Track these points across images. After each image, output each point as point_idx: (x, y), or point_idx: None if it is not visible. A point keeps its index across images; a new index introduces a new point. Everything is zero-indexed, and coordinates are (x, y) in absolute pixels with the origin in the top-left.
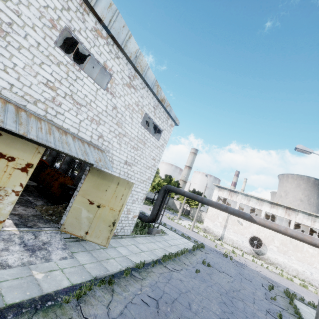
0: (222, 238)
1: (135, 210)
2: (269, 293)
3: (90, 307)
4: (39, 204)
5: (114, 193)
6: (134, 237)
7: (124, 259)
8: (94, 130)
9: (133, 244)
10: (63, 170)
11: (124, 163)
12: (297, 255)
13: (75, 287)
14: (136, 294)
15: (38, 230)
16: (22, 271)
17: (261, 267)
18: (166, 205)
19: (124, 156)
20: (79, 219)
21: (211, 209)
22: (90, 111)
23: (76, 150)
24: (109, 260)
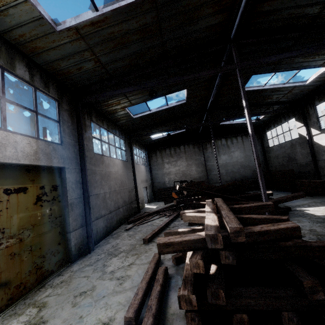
0: None
1: None
2: None
3: None
4: None
5: None
6: None
7: None
8: None
9: None
10: None
11: None
12: None
13: None
14: None
15: None
16: None
17: None
18: None
19: None
20: None
21: None
22: None
23: None
24: None
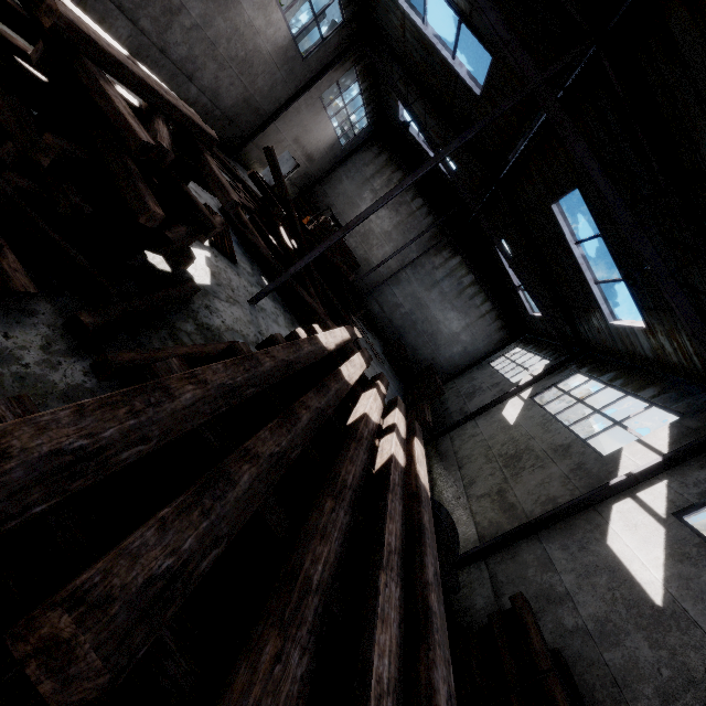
0: None
1: None
2: None
3: None
4: None
5: None
6: None
7: None
8: None
9: None
10: None
11: None
12: None
13: None
14: None
15: None
16: None
17: None
18: None
19: None
20: None
21: None
22: None
23: None
24: None
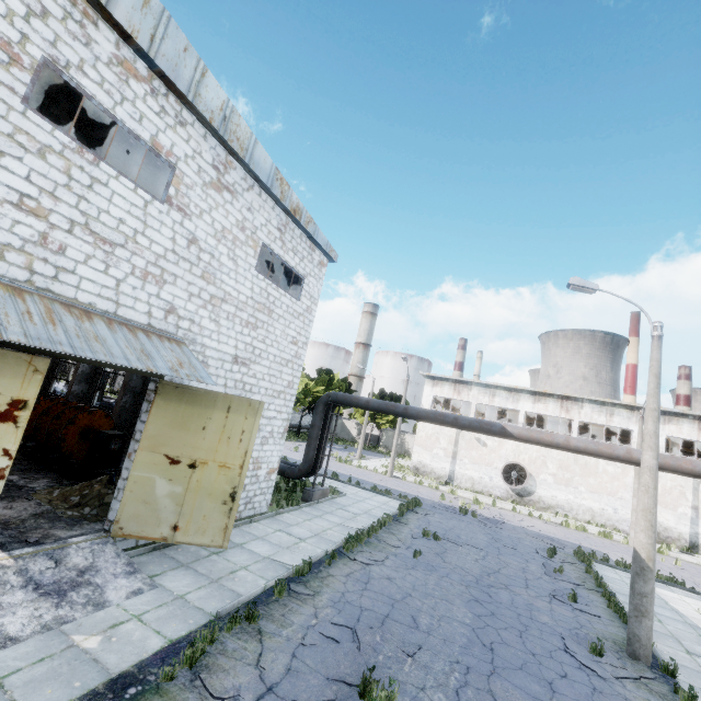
0: (451, 478)
1: (271, 458)
2: (551, 562)
3: (222, 675)
4: (41, 487)
5: (224, 430)
6: (278, 515)
7: (267, 565)
8: (153, 299)
9: (278, 531)
10: (78, 396)
11: (232, 361)
12: (589, 483)
13: (177, 645)
14: (308, 627)
15: (58, 545)
16: (48, 642)
17: (530, 520)
18: (333, 434)
19: (231, 345)
20: (151, 501)
21: (422, 426)
22: (137, 257)
23: (122, 351)
24: (237, 574)
